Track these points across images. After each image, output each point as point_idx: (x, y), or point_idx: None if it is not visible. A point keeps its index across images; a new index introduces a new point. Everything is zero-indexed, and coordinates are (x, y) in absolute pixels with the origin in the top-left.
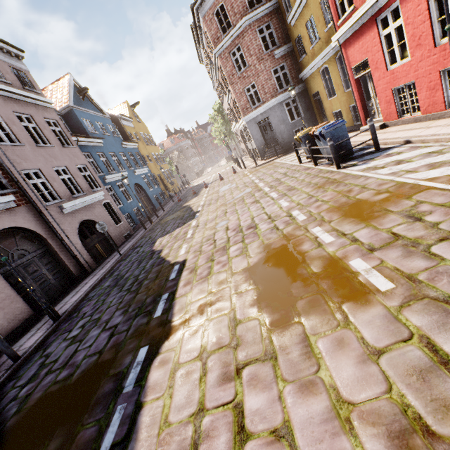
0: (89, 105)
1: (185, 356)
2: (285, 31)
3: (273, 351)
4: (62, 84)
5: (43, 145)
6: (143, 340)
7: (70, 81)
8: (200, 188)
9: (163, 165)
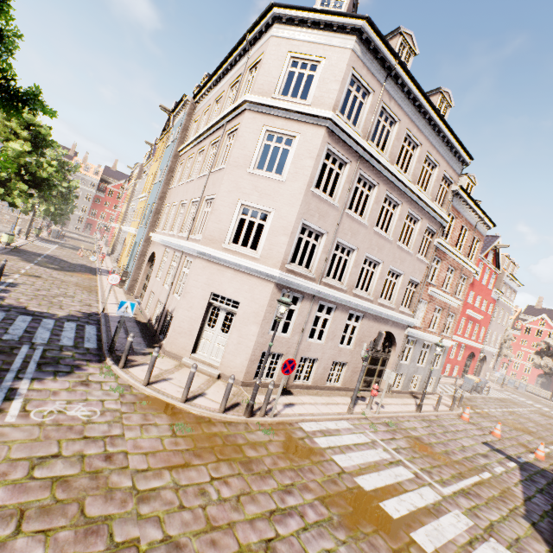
0: None
1: None
2: None
3: None
4: None
5: None
6: None
7: None
8: None
9: None
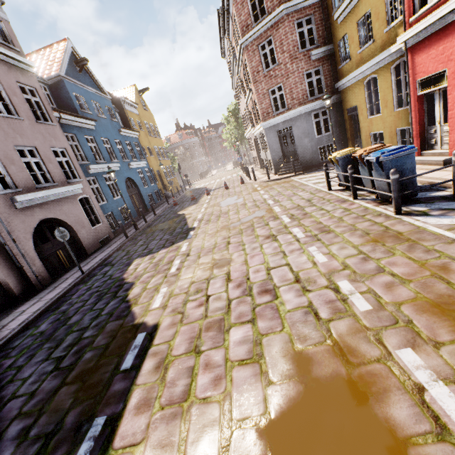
0: (87, 79)
1: None
2: (328, 29)
3: None
4: (57, 49)
5: (7, 115)
6: None
7: (67, 47)
8: (200, 194)
9: (165, 161)
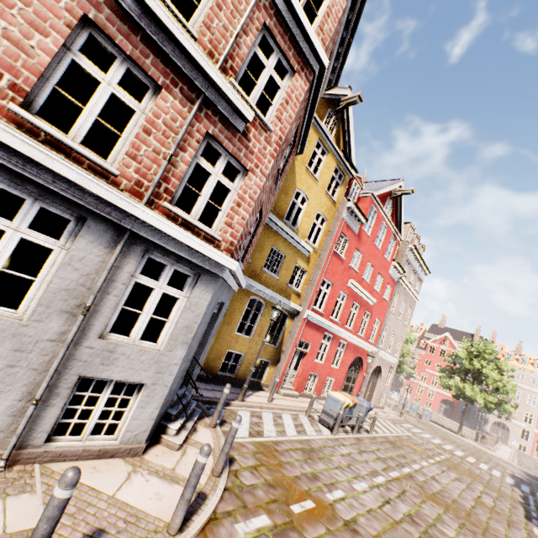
0: None
1: (508, 492)
2: None
3: (477, 474)
4: None
5: None
6: (535, 511)
7: None
8: None
9: None
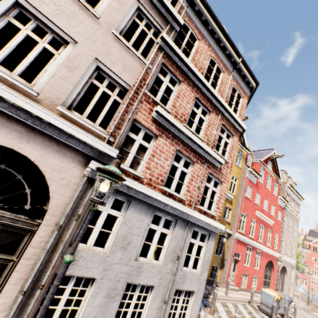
0: None
1: None
2: None
3: None
4: None
5: None
6: None
7: None
8: None
9: None
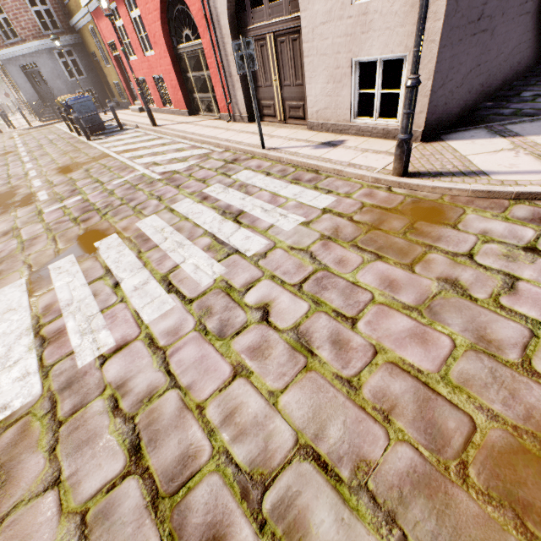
0: None
1: None
2: None
3: None
4: None
5: None
6: None
7: None
8: None
9: None
